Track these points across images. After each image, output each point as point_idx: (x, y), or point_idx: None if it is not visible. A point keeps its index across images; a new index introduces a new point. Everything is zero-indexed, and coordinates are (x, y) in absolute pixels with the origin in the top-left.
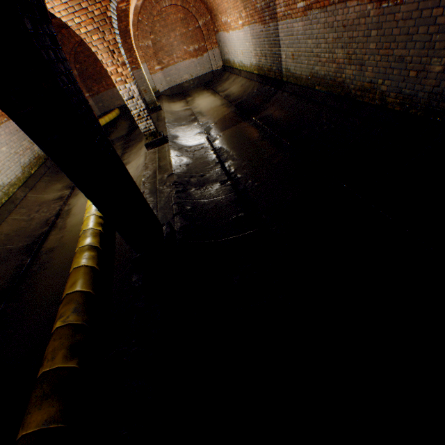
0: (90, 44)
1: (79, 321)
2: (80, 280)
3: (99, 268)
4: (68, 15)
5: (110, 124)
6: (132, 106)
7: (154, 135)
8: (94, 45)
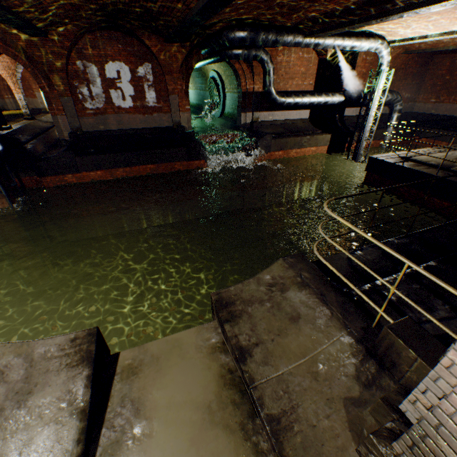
0: (7, 79)
1: None
2: None
3: None
4: (0, 71)
5: (22, 116)
6: (21, 102)
7: (29, 116)
8: (9, 80)
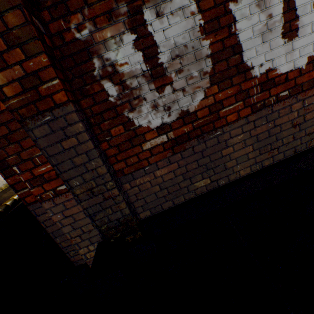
0: None
1: (0, 210)
2: (8, 201)
3: (19, 200)
4: None
5: None
6: None
7: None
8: None
